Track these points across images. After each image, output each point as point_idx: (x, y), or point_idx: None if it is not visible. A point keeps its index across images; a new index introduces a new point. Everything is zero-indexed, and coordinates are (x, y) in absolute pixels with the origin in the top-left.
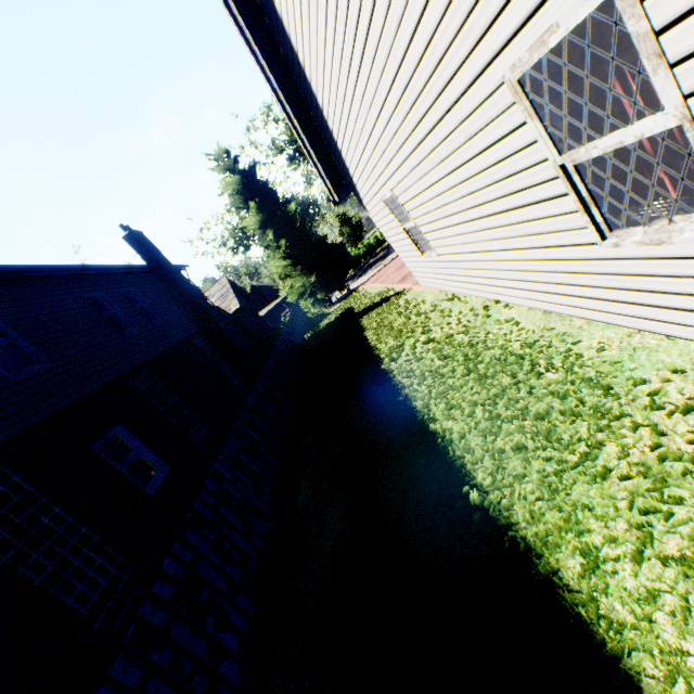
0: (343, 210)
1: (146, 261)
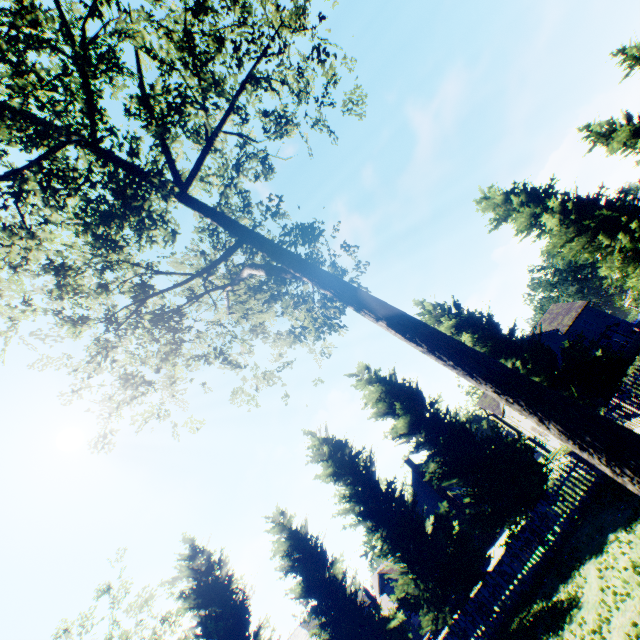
0: None
1: (369, 599)
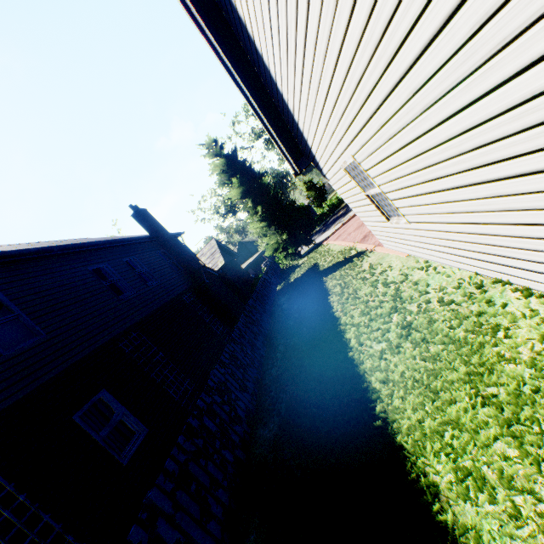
0: (308, 178)
1: (149, 233)
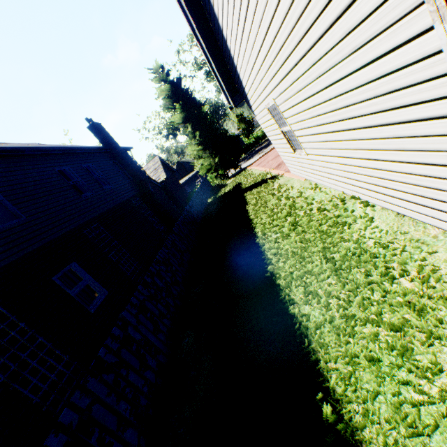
0: (240, 112)
1: (103, 144)
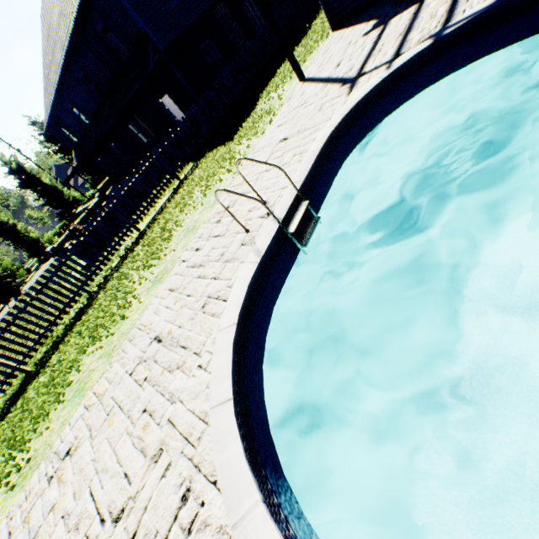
0: None
1: None
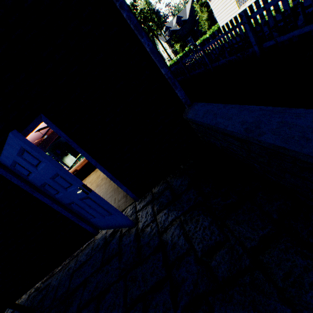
0: None
1: None
